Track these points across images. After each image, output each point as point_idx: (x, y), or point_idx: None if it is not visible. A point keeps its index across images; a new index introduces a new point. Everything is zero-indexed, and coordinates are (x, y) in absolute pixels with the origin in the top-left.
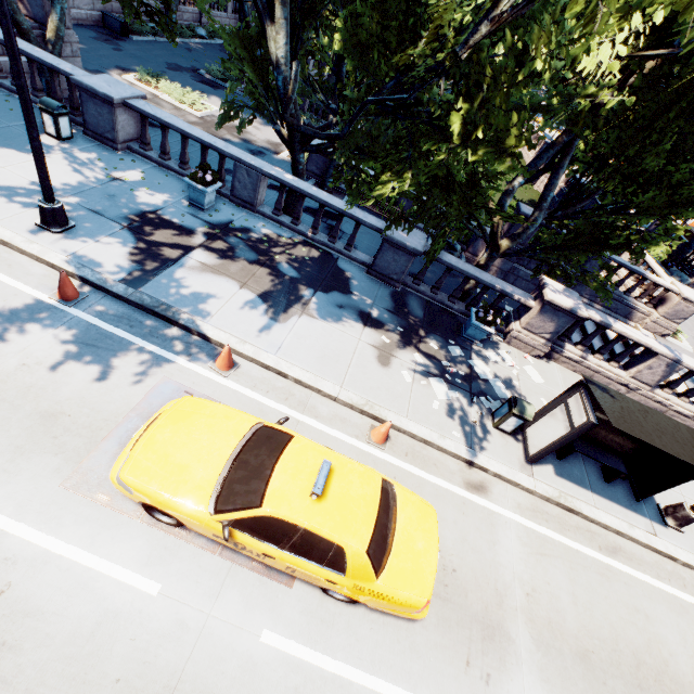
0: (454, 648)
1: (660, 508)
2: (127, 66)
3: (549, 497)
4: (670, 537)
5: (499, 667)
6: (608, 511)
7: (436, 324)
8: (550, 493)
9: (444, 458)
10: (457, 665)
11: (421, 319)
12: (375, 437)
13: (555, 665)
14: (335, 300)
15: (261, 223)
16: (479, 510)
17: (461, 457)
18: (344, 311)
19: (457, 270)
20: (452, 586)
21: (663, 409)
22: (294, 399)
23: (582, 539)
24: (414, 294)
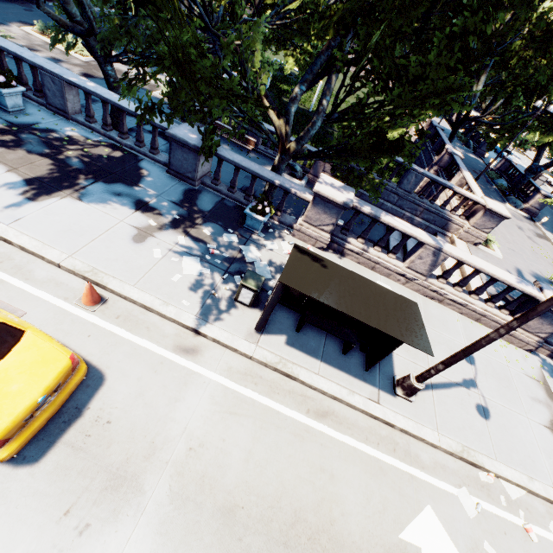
0: (59, 497)
1: (395, 379)
2: (31, 22)
3: (265, 362)
4: (395, 405)
5: (107, 518)
6: (332, 378)
7: (221, 216)
8: (268, 359)
9: (162, 323)
10: (51, 514)
11: (206, 211)
12: (83, 299)
13: (185, 518)
14: (115, 189)
15: (72, 128)
16: (178, 370)
17: (179, 322)
18: (119, 198)
19: (240, 167)
20: (97, 436)
21: (440, 298)
22: (10, 263)
23: (291, 402)
24: (212, 192)
